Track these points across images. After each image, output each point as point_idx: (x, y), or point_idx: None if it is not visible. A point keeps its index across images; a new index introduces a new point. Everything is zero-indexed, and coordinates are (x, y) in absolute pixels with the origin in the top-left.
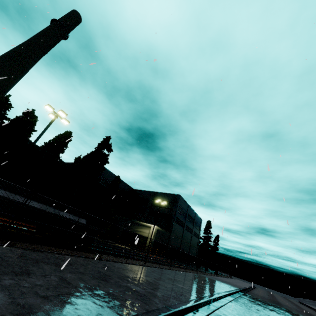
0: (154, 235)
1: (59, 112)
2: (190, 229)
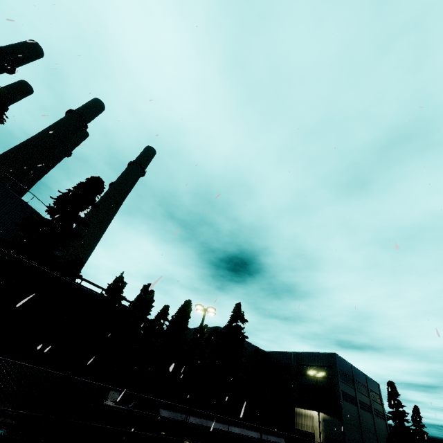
0: (322, 428)
1: (209, 309)
2: (366, 406)
